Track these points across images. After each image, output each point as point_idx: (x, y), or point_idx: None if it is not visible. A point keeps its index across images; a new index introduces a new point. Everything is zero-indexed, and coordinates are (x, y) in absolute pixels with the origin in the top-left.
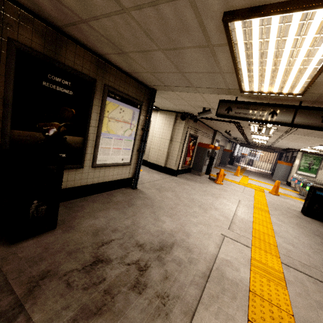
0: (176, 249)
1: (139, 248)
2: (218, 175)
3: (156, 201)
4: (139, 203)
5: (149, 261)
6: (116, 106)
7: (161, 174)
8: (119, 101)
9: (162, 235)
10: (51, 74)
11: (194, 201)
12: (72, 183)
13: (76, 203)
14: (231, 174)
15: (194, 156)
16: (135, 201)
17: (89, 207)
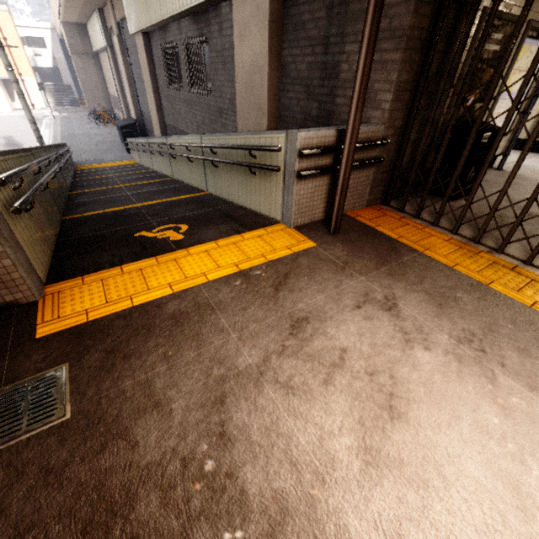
0: None
1: None
2: None
3: None
4: (523, 183)
5: None
6: (527, 49)
7: (517, 153)
8: (534, 39)
9: None
10: (493, 32)
11: None
12: None
13: None
14: None
15: None
16: (516, 181)
17: None
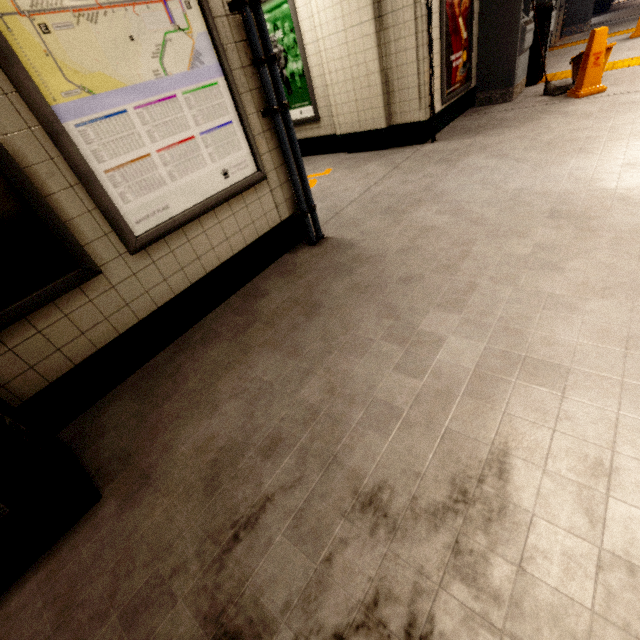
0: (526, 475)
1: (366, 515)
2: (583, 62)
3: (391, 260)
4: (338, 292)
5: (421, 596)
6: None
7: (386, 157)
8: None
9: (445, 415)
10: None
11: (522, 201)
12: (108, 327)
13: (162, 365)
14: (621, 41)
15: (476, 39)
16: (324, 289)
17: (195, 369)
